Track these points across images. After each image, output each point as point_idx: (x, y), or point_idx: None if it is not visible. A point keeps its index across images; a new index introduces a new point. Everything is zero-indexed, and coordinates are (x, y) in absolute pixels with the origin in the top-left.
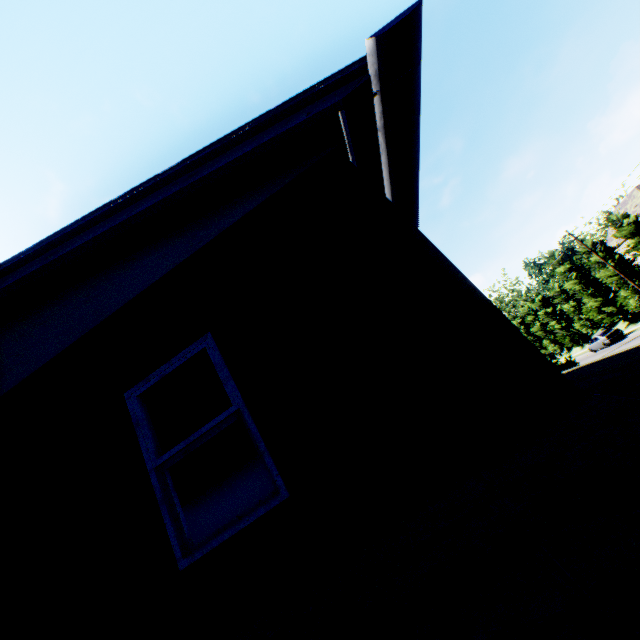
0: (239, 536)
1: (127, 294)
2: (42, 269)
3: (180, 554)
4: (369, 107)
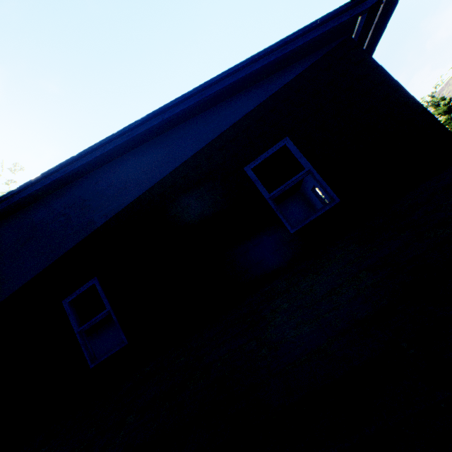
0: (317, 218)
1: (231, 120)
2: (195, 104)
3: (290, 228)
4: (376, 12)
